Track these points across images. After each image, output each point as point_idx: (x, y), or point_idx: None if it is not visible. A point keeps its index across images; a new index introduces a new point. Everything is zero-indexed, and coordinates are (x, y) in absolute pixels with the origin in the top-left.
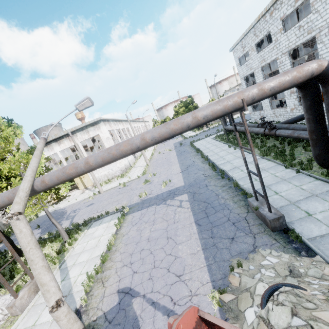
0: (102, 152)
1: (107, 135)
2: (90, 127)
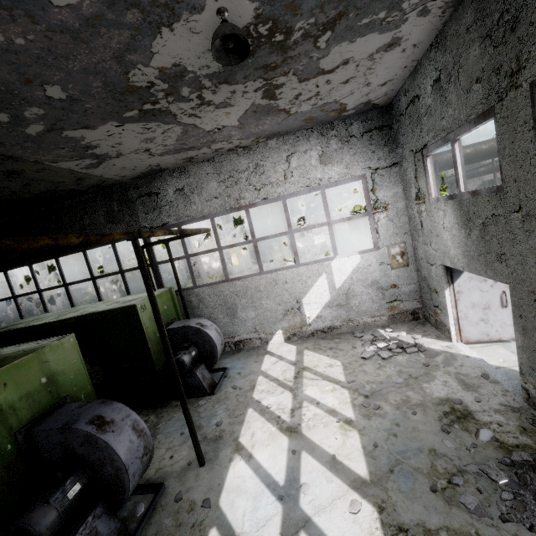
0: None
1: None
2: None
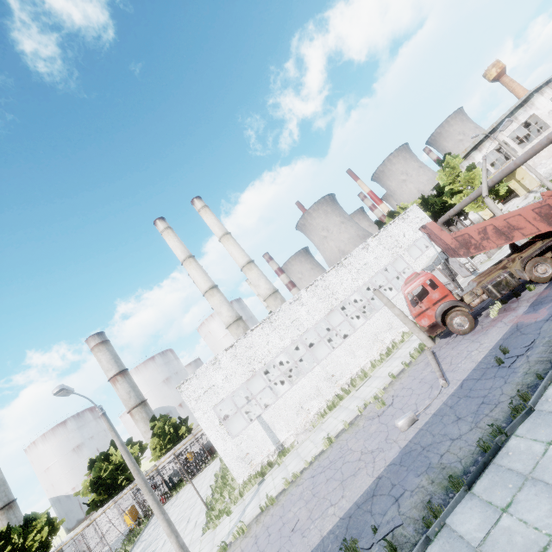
0: (522, 155)
1: (548, 109)
2: (517, 110)
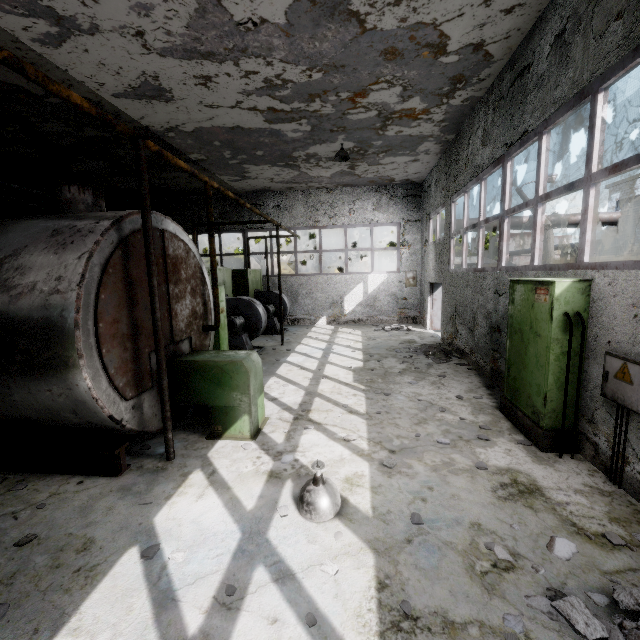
0: (600, 213)
1: None
2: None
